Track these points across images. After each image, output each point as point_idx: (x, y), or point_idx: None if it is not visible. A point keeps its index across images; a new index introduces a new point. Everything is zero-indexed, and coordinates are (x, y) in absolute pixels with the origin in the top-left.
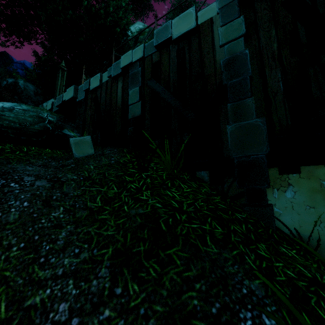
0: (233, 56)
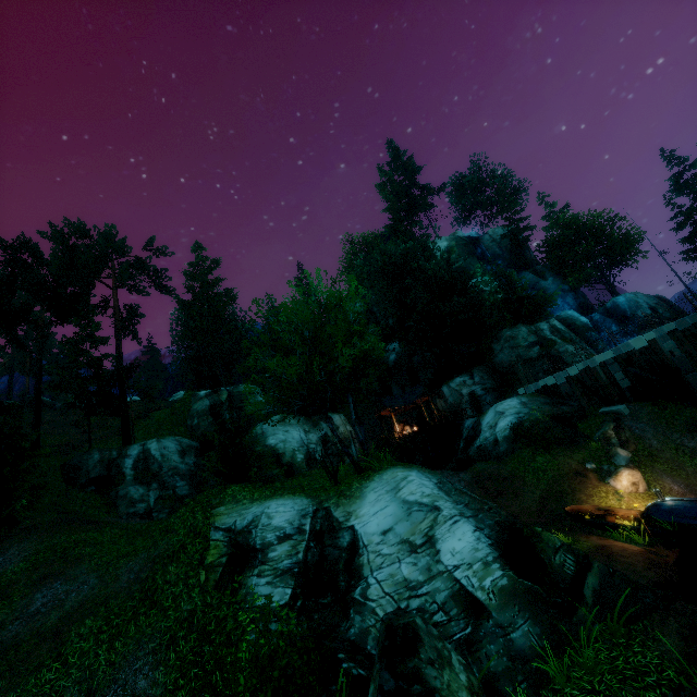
0: (677, 357)
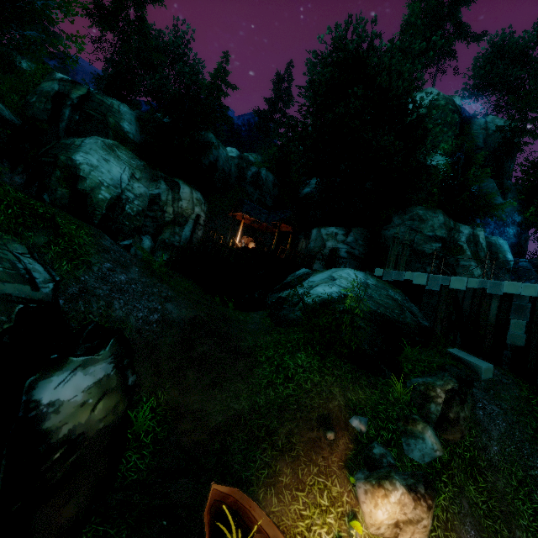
0: None
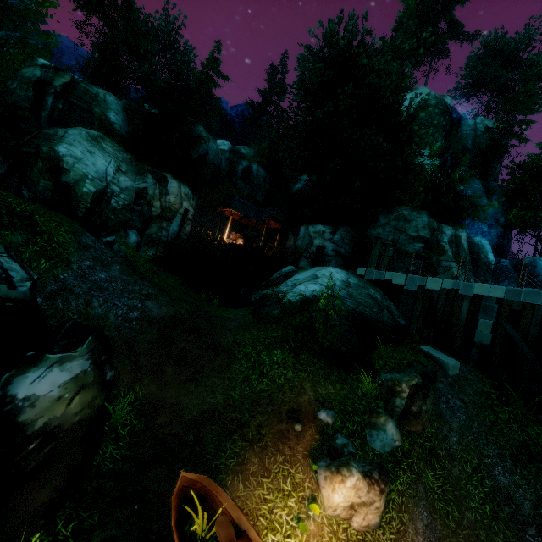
0: None
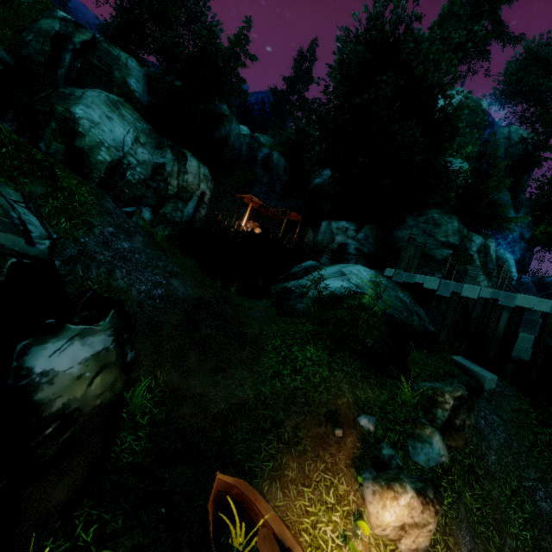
0: None
